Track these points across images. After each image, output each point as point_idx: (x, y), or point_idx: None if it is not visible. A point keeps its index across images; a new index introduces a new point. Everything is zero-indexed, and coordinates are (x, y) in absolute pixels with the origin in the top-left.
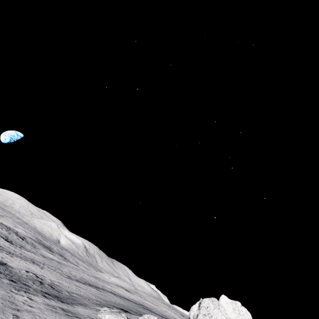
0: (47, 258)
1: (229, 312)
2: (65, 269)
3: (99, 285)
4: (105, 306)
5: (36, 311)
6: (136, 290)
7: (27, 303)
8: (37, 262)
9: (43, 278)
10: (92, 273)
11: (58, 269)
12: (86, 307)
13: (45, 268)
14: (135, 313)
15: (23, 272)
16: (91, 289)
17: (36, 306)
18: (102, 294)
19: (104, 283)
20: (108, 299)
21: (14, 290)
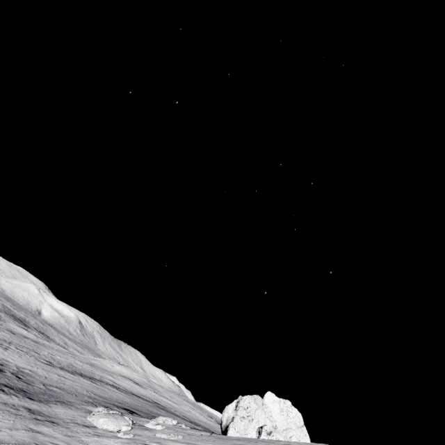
0: (16, 336)
1: (275, 413)
2: (45, 352)
3: (96, 376)
4: (102, 405)
5: None
6: (150, 383)
7: None
8: None
9: (4, 363)
10: (87, 359)
11: (32, 352)
12: (70, 406)
13: (10, 350)
14: (145, 414)
15: None
16: (82, 381)
17: None
18: (99, 388)
19: (104, 373)
20: (107, 395)
21: None
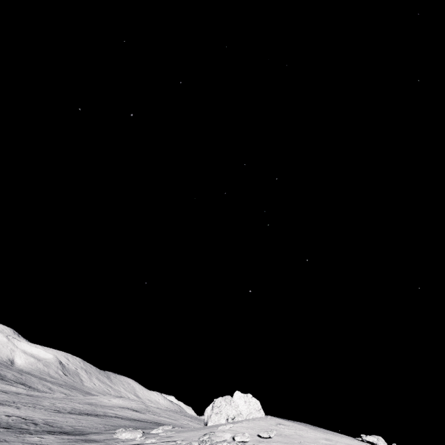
0: (10, 394)
1: (241, 405)
2: (46, 403)
3: (99, 412)
4: (116, 430)
5: (57, 444)
6: (148, 408)
7: (43, 441)
8: (4, 402)
9: (31, 419)
10: (83, 400)
11: (37, 405)
12: (99, 433)
13: (21, 408)
14: None
15: (5, 418)
16: (92, 419)
17: (54, 441)
18: (107, 421)
19: (105, 409)
20: (116, 424)
21: (19, 435)
